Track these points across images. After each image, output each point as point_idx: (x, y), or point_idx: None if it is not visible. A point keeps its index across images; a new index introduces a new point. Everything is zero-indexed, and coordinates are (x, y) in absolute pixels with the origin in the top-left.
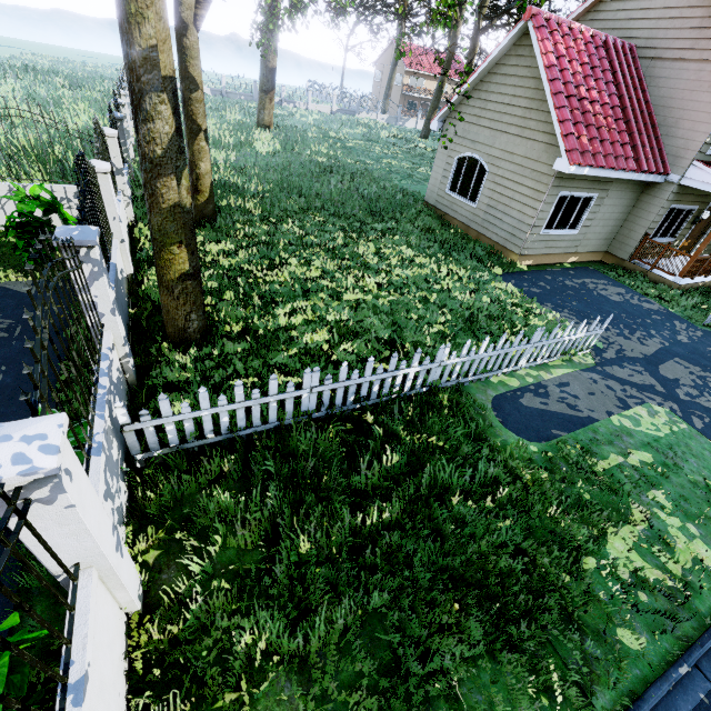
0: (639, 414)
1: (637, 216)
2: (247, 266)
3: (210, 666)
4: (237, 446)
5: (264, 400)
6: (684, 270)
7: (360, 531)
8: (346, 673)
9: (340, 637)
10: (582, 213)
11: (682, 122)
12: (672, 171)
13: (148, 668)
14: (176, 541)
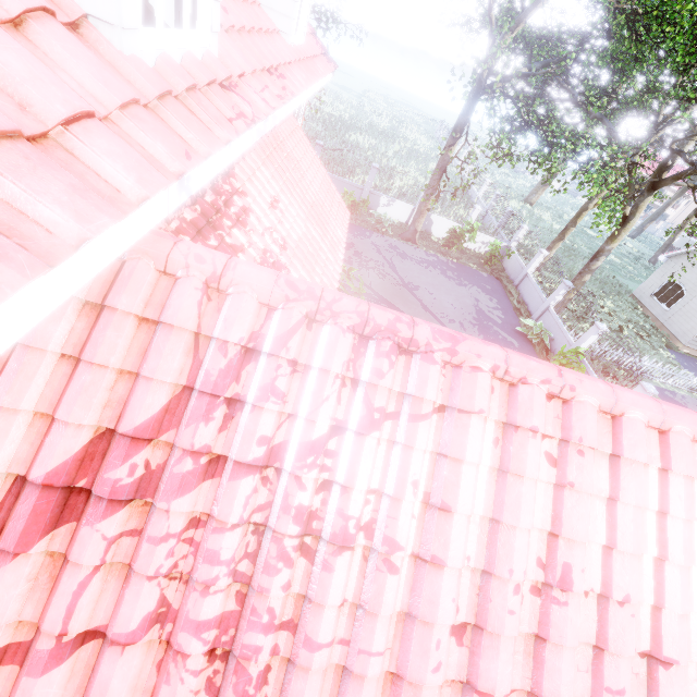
0: None
1: None
2: None
3: None
4: None
5: None
6: None
7: None
8: None
9: None
10: None
11: None
12: None
13: None
14: None
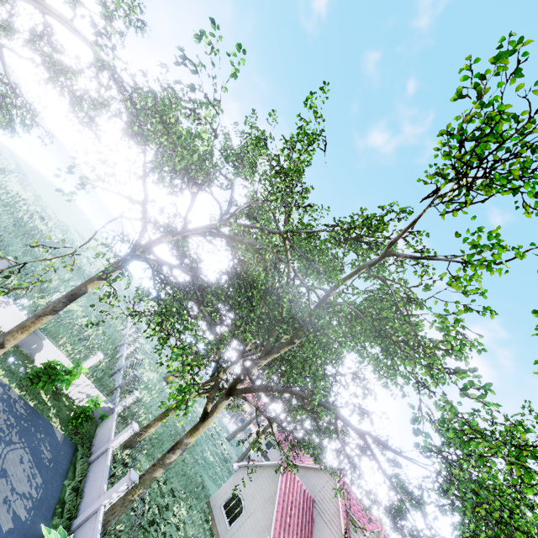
0: None
1: None
2: None
3: None
4: None
5: None
6: None
7: None
8: None
9: None
10: None
11: None
12: None
13: None
14: None
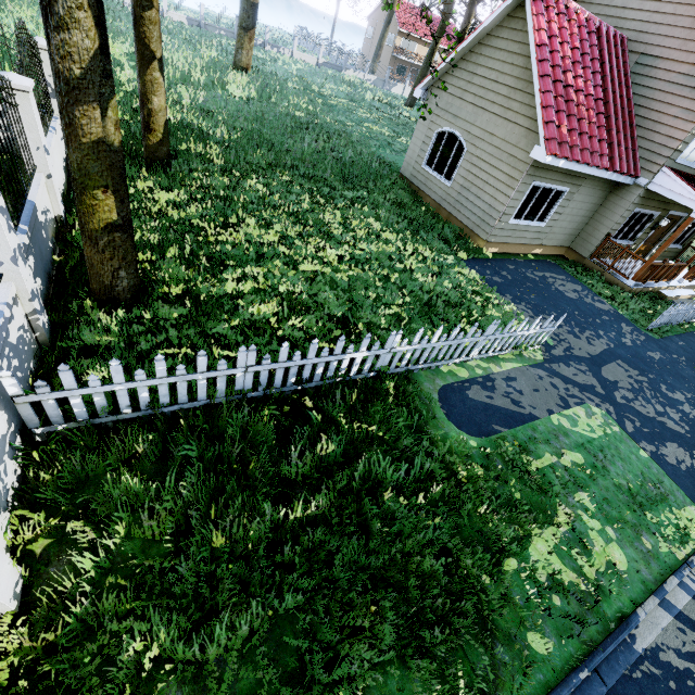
0: (577, 415)
1: (602, 215)
2: (198, 221)
3: (92, 674)
4: (157, 423)
5: (191, 377)
6: (638, 274)
7: (283, 524)
8: (245, 681)
9: (245, 640)
10: (552, 206)
11: (659, 126)
12: (642, 174)
13: (16, 677)
14: (72, 529)
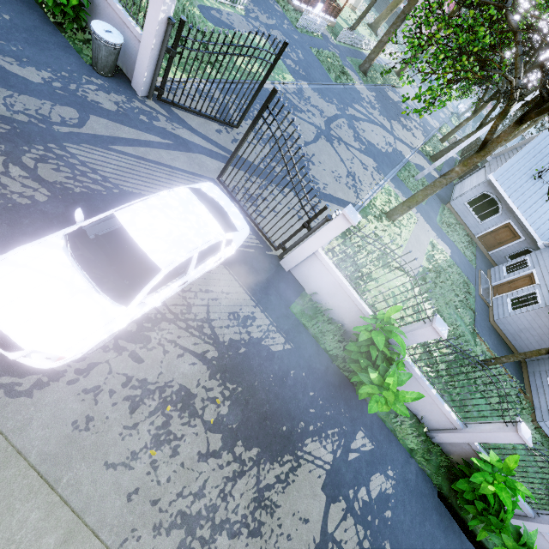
0: (256, 37)
1: None
2: None
3: None
4: None
5: None
6: None
7: None
8: None
9: None
10: None
11: None
12: None
13: None
14: None
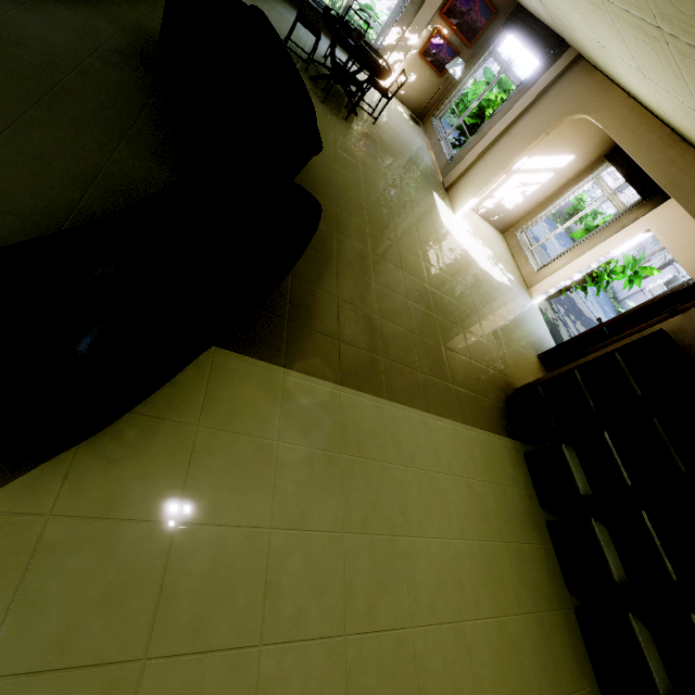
0: None
1: None
2: None
3: None
4: None
5: None
6: None
7: None
8: None
9: None
10: None
11: None
12: None
13: None
14: None
